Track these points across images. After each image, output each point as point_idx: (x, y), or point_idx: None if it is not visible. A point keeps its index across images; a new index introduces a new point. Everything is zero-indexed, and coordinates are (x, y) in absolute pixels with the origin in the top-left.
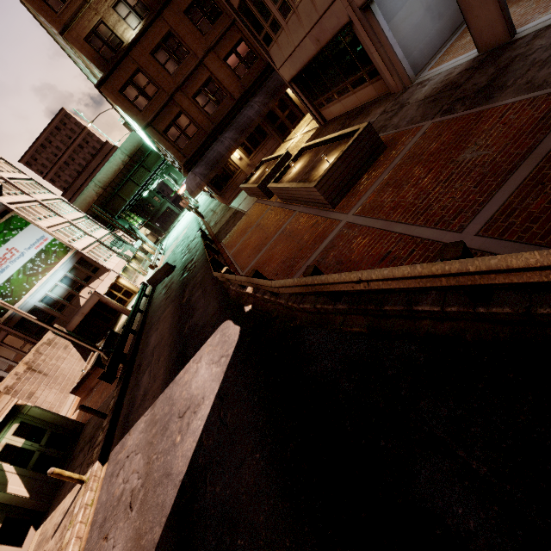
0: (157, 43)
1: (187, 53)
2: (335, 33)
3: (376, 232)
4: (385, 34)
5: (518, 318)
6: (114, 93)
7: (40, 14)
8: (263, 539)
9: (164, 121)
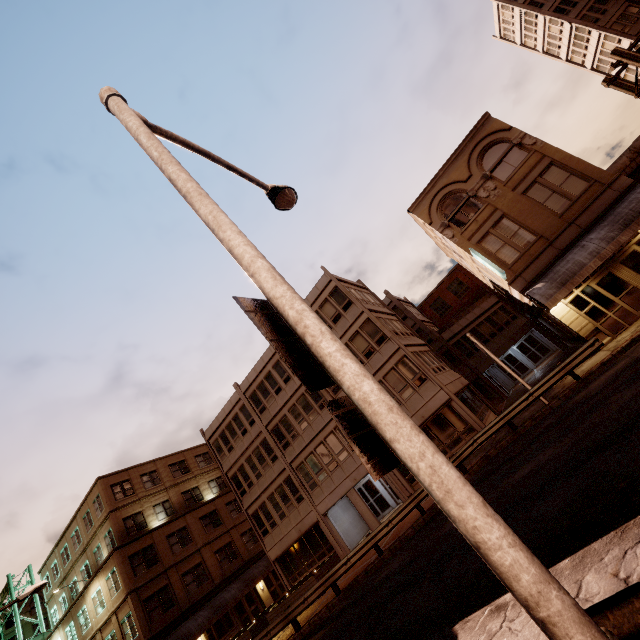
0: (174, 530)
1: (191, 541)
2: (310, 526)
3: (349, 576)
4: (334, 526)
5: (390, 554)
6: (124, 556)
7: (106, 498)
8: (331, 637)
9: (150, 590)
